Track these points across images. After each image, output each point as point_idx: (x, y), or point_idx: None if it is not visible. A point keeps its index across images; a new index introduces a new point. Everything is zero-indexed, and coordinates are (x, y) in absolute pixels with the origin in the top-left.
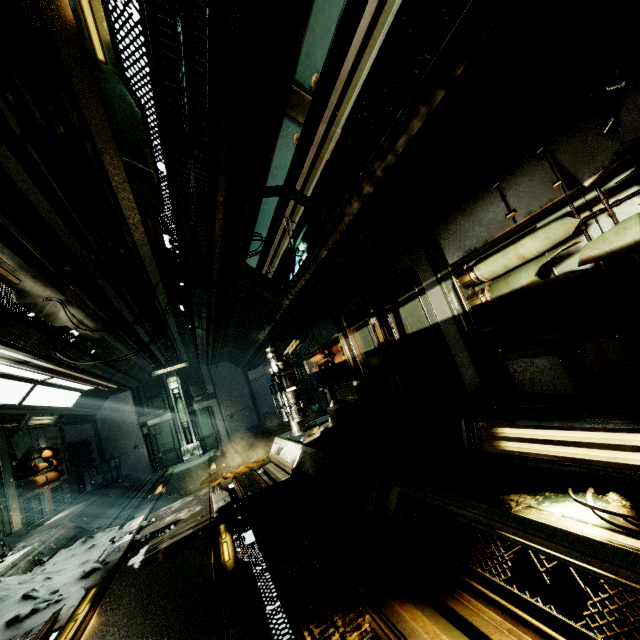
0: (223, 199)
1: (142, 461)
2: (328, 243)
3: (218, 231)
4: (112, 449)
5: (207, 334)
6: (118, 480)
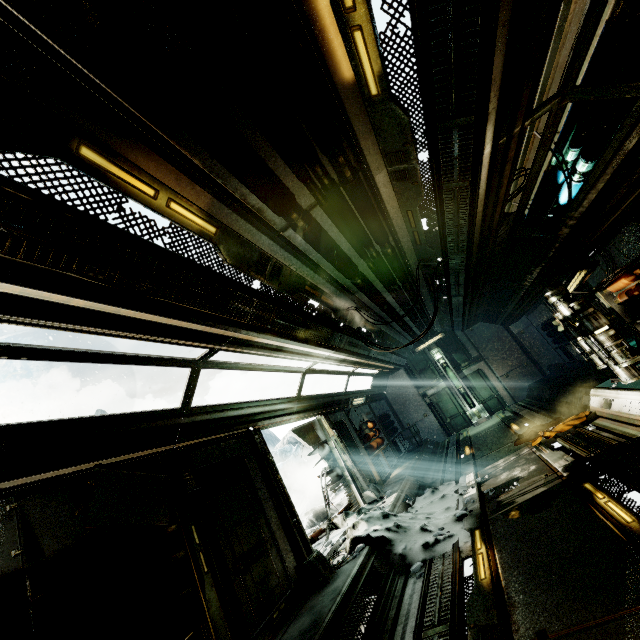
0: (489, 151)
1: (434, 427)
2: (638, 126)
3: (482, 188)
4: (406, 419)
5: (464, 299)
6: (422, 444)
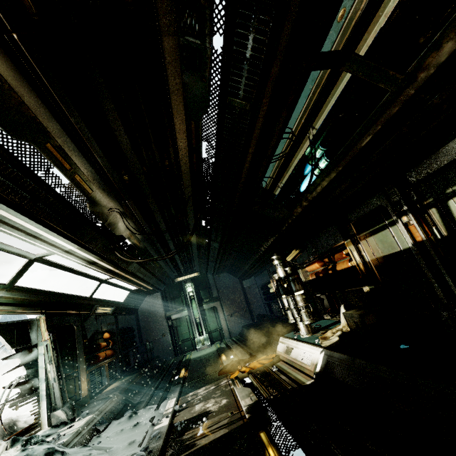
0: (277, 70)
1: (167, 346)
2: (377, 124)
3: (259, 122)
4: (147, 335)
5: (219, 246)
6: (151, 360)
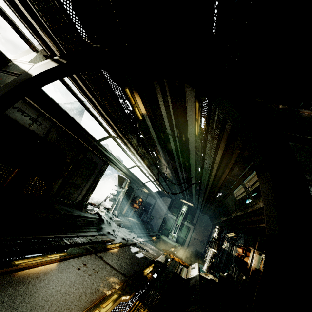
0: (214, 172)
1: (158, 224)
2: (250, 208)
3: (211, 178)
4: (154, 213)
5: (202, 202)
6: (148, 223)
